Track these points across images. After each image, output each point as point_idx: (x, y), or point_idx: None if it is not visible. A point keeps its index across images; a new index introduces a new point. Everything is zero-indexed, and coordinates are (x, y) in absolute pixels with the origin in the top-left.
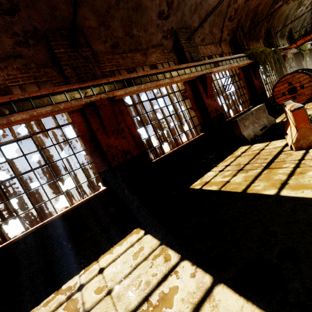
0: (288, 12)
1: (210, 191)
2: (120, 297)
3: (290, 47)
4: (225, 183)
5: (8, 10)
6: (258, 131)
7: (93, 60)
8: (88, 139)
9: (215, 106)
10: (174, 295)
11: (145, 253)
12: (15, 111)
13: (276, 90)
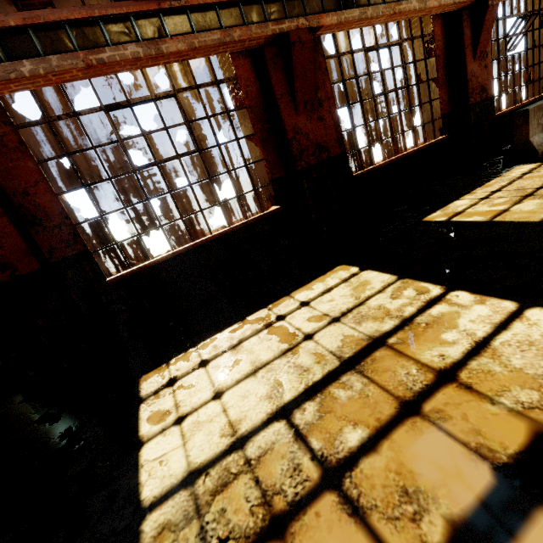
0: None
1: (471, 222)
2: (358, 322)
3: None
4: (500, 212)
5: None
6: None
7: None
8: (259, 114)
9: (483, 79)
10: (455, 318)
11: (374, 287)
12: (166, 33)
13: None
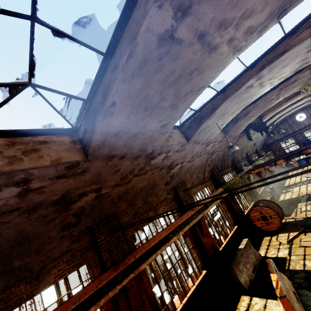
0: (243, 147)
1: None
2: None
3: (251, 172)
4: None
5: (74, 225)
6: (251, 274)
7: (123, 237)
8: None
9: (210, 242)
10: None
11: None
12: None
13: (252, 215)
